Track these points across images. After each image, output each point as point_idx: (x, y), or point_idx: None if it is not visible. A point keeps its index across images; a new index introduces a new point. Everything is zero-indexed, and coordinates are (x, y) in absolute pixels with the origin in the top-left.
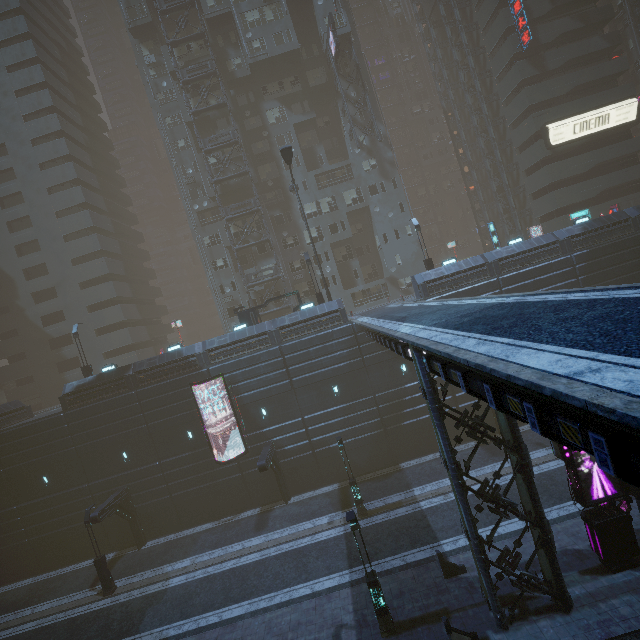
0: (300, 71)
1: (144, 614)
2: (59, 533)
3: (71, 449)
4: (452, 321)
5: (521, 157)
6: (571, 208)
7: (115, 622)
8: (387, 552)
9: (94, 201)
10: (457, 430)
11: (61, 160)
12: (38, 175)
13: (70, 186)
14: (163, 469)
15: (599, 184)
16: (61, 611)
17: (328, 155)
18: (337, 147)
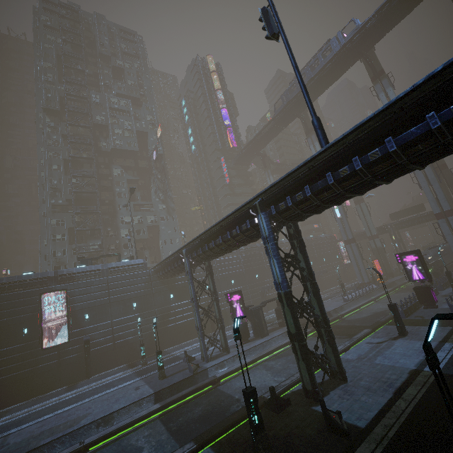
0: (135, 159)
1: None
2: None
3: None
4: None
5: None
6: None
7: None
8: None
9: None
10: (194, 330)
11: None
12: None
13: None
14: None
15: None
16: None
17: (140, 197)
18: (146, 195)
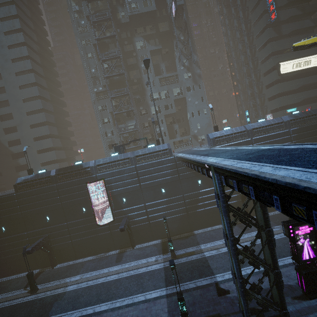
0: (155, 22)
1: (52, 305)
2: (9, 257)
3: (18, 213)
4: (241, 156)
5: (264, 79)
6: (287, 107)
7: (36, 309)
8: (186, 279)
9: (40, 82)
10: None
11: (23, 58)
12: (10, 65)
13: (28, 73)
14: (68, 227)
15: (302, 95)
16: (6, 301)
17: (166, 69)
18: (171, 65)
